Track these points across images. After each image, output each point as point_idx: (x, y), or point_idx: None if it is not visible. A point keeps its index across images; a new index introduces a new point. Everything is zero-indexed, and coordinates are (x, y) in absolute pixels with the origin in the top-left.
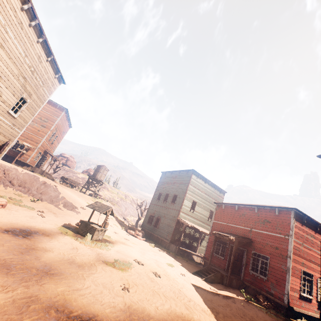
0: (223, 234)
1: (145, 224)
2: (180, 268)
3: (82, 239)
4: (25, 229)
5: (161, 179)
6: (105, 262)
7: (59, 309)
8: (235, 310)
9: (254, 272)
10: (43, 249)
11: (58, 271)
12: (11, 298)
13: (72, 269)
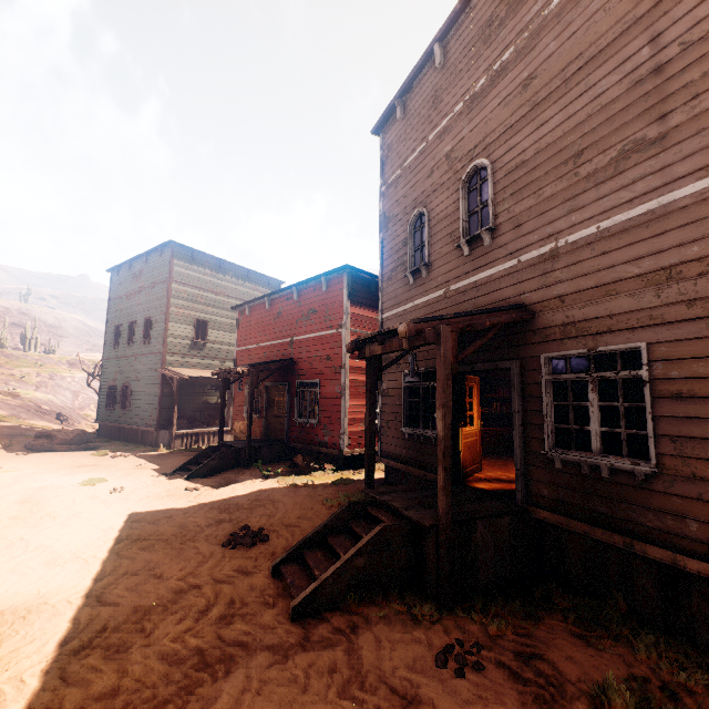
0: (228, 368)
1: (103, 412)
2: (136, 476)
3: None
4: None
5: (112, 291)
6: None
7: None
8: (206, 510)
9: (301, 419)
10: None
11: None
12: None
13: None
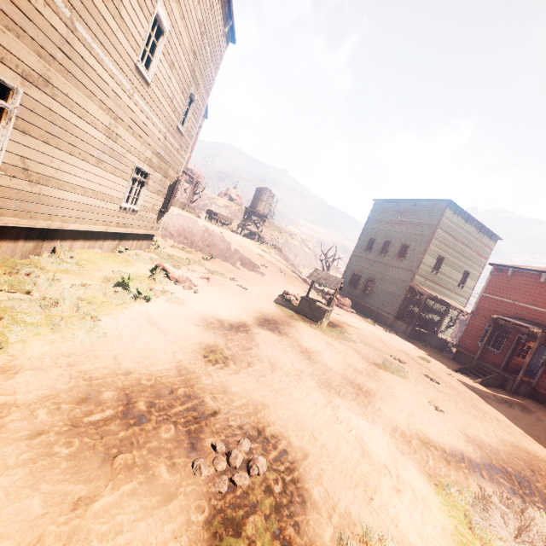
0: (516, 323)
1: (343, 286)
2: (436, 363)
3: (317, 326)
4: (264, 318)
5: (372, 214)
6: (377, 365)
7: (430, 444)
8: None
9: None
10: (313, 351)
11: (365, 386)
12: (386, 432)
13: (370, 381)
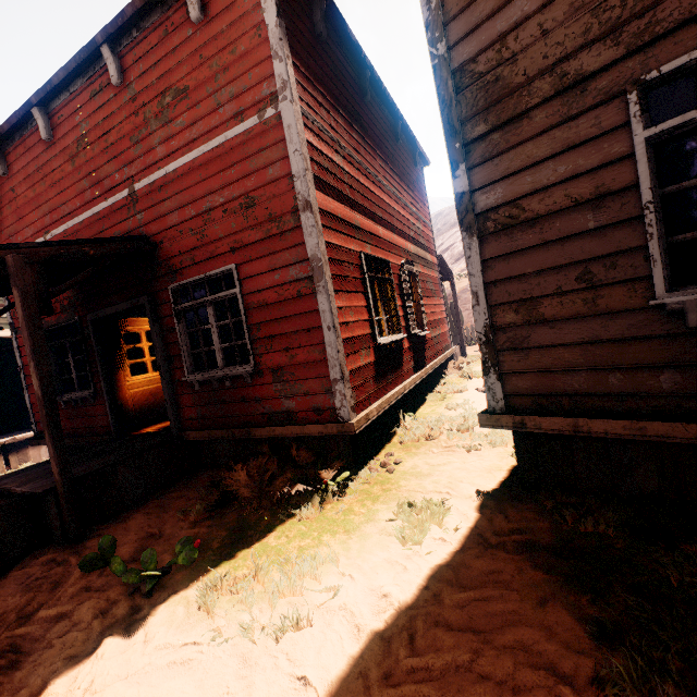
0: None
1: None
2: None
3: None
4: None
5: None
6: None
7: None
8: None
9: (204, 374)
10: None
11: None
12: None
13: None
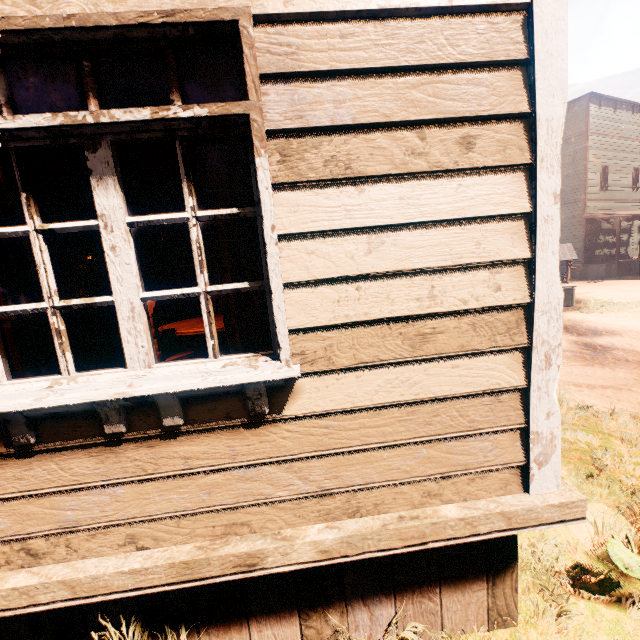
0: None
1: None
2: None
3: (585, 309)
4: None
5: None
6: None
7: None
8: None
9: None
10: None
11: None
12: None
13: None
